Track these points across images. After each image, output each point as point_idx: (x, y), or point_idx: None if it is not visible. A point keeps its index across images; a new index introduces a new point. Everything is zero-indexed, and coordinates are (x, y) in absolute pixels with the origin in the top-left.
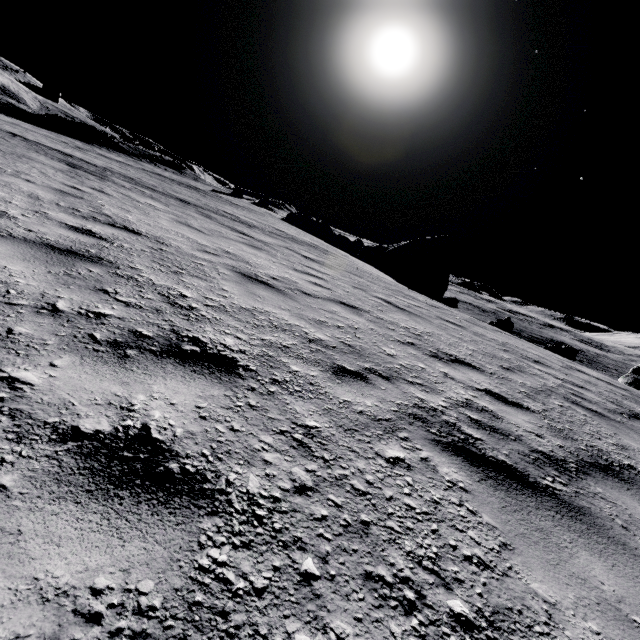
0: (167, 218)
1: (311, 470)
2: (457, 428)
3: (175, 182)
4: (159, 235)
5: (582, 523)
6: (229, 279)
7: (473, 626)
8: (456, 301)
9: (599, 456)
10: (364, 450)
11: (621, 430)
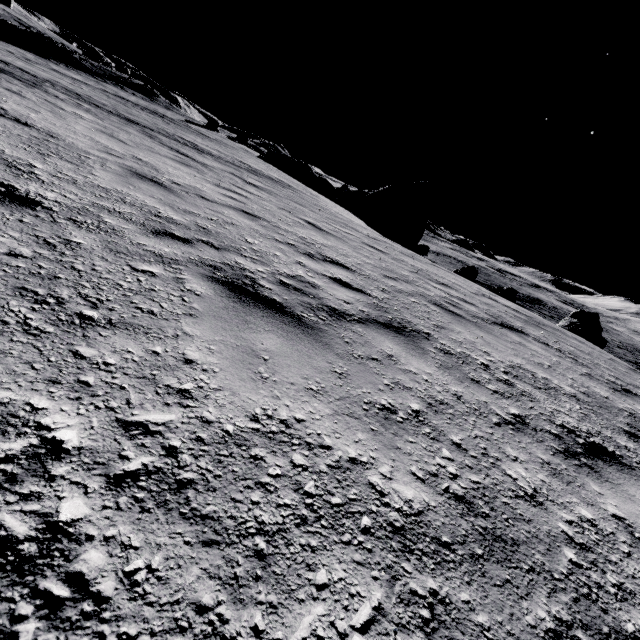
0: (87, 126)
1: (39, 253)
2: (252, 280)
3: (138, 107)
4: (57, 132)
5: (301, 331)
6: (111, 171)
7: (91, 320)
8: (426, 248)
9: (399, 323)
10: (117, 261)
11: (462, 323)
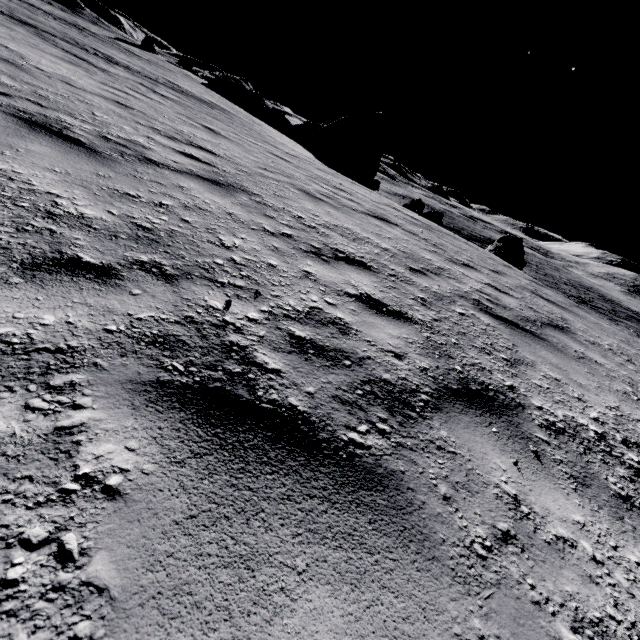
0: None
1: None
2: (65, 127)
3: (51, 16)
4: None
5: (88, 155)
6: None
7: None
8: (377, 183)
9: (229, 183)
10: None
11: (318, 203)
